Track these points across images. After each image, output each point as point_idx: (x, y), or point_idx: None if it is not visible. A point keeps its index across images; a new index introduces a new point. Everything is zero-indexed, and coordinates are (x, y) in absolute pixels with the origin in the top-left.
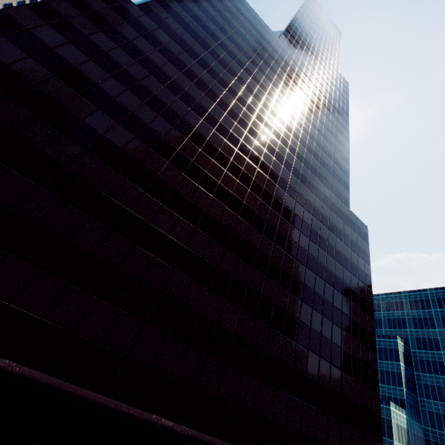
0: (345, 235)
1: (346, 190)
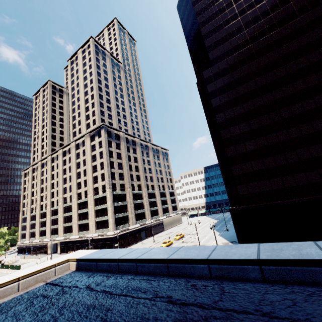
0: None
1: None
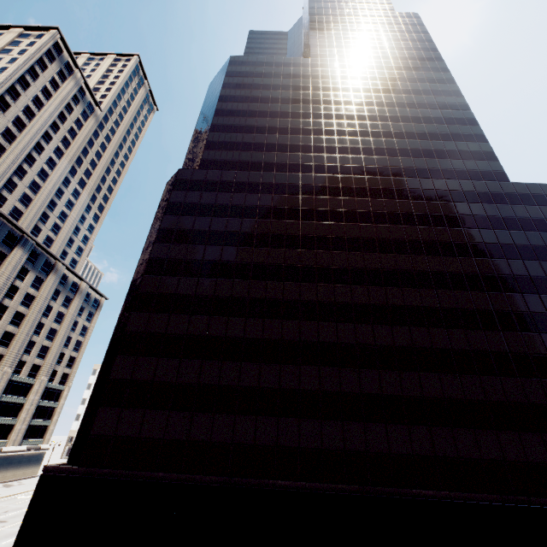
0: (521, 219)
1: (492, 162)
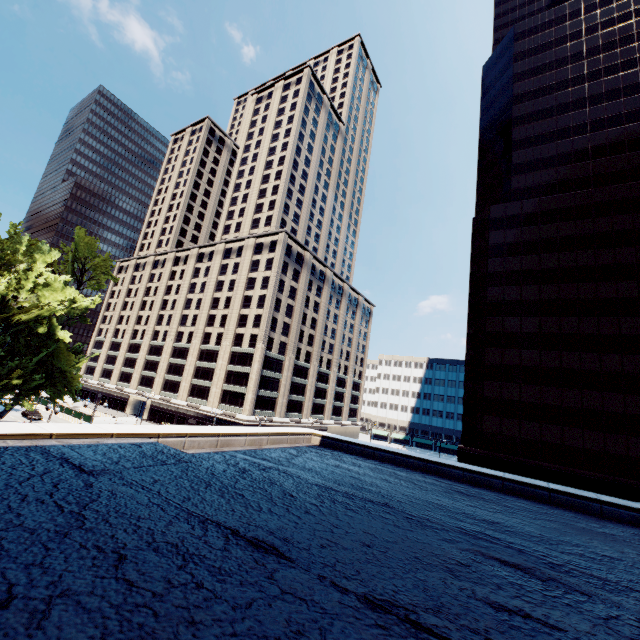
0: None
1: None
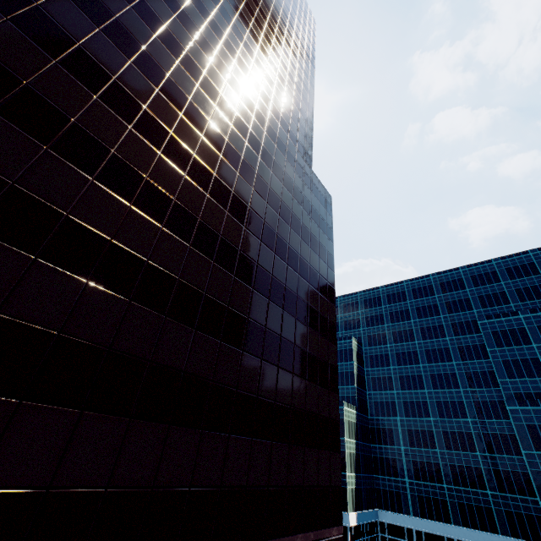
0: (306, 199)
1: (309, 145)
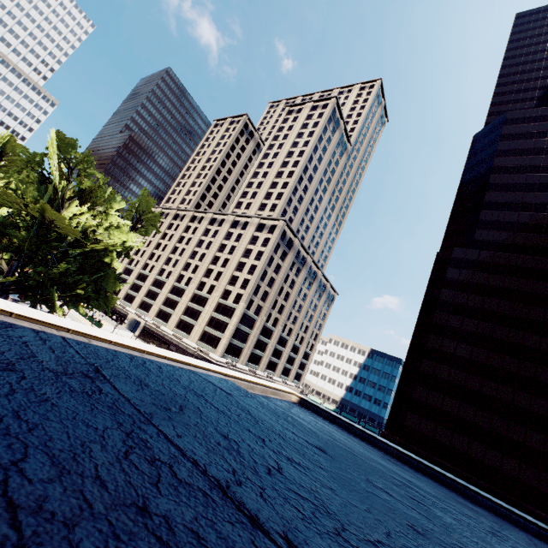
0: None
1: None
